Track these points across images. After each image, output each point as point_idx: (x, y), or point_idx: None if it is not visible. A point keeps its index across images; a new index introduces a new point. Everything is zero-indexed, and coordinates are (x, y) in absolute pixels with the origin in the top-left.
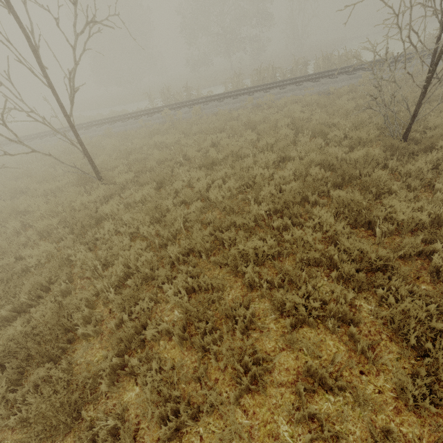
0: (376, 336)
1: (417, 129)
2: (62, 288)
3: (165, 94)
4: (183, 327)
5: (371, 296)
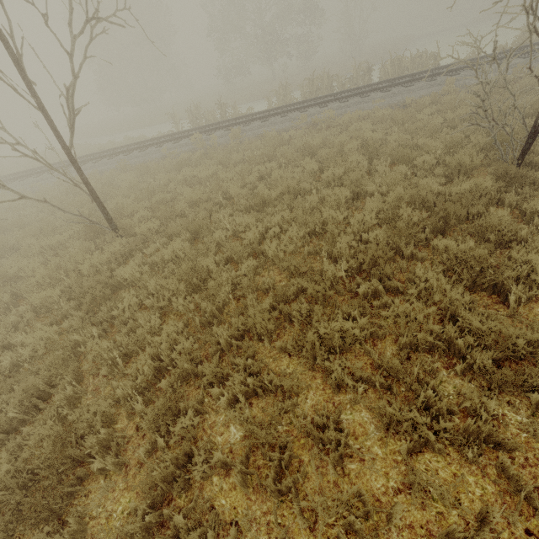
0: (538, 468)
1: (533, 149)
2: (68, 394)
3: (193, 113)
4: (245, 456)
5: (517, 400)
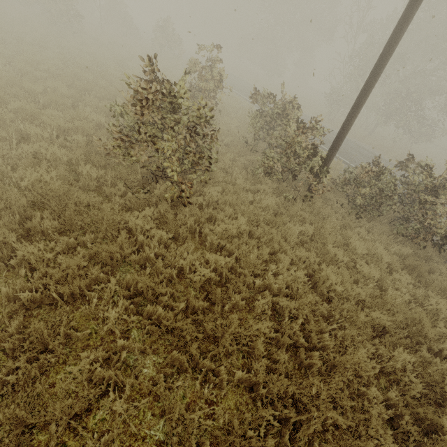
0: None
1: None
2: None
3: None
4: None
5: None
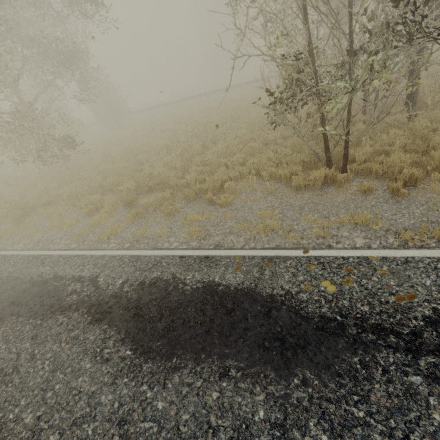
0: None
1: None
2: None
3: None
4: None
5: None
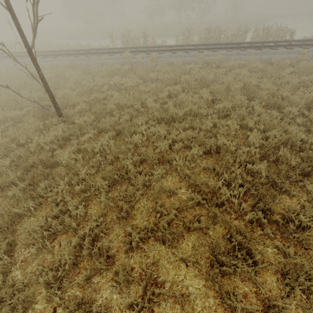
0: None
1: None
2: None
3: (125, 36)
4: None
5: None
